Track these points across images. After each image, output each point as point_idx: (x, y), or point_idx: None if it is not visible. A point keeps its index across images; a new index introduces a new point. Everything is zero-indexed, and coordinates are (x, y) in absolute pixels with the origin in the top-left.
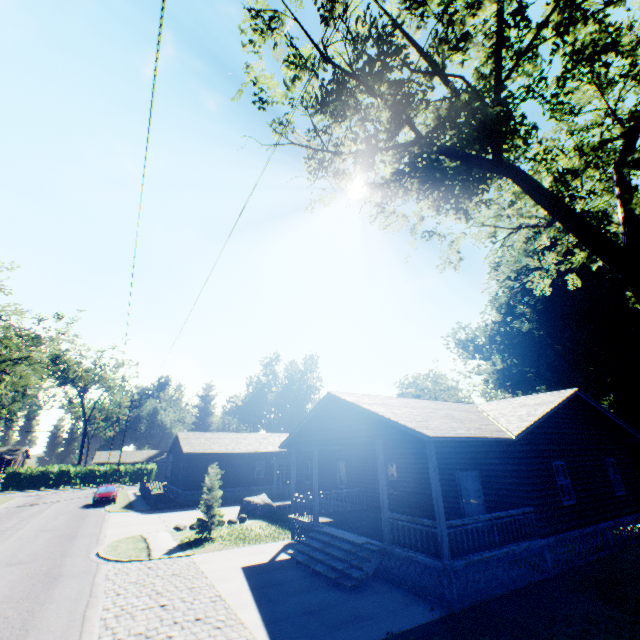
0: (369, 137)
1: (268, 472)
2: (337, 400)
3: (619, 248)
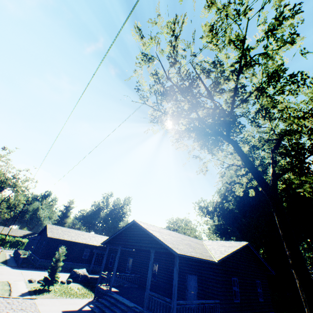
0: (179, 113)
1: (90, 256)
2: (137, 224)
3: (268, 185)
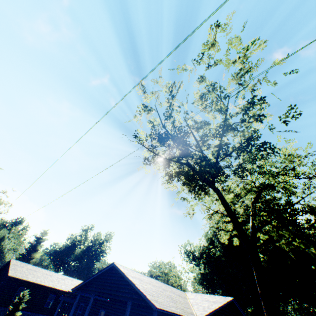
0: (170, 160)
1: (54, 305)
2: (116, 268)
3: (248, 237)
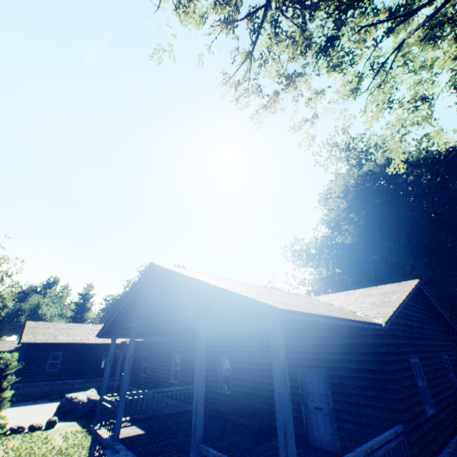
0: None
1: (115, 363)
2: (163, 275)
3: None
